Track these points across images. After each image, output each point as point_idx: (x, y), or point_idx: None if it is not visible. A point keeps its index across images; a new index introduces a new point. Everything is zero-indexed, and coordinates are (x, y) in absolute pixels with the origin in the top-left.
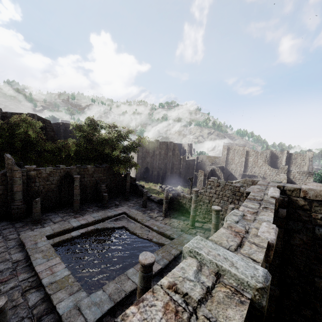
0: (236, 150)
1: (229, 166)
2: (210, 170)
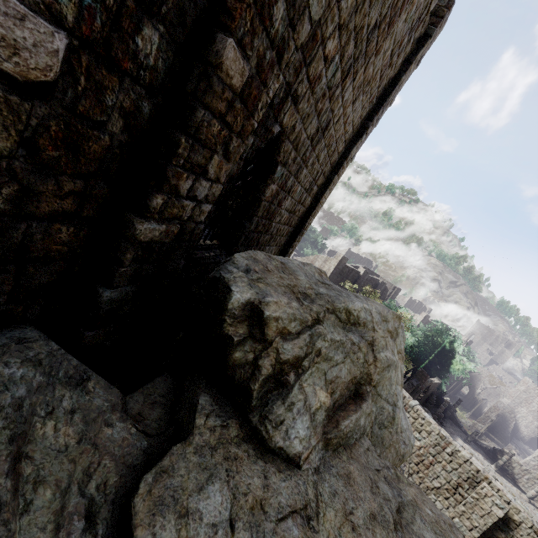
0: None
1: (516, 405)
2: (501, 407)
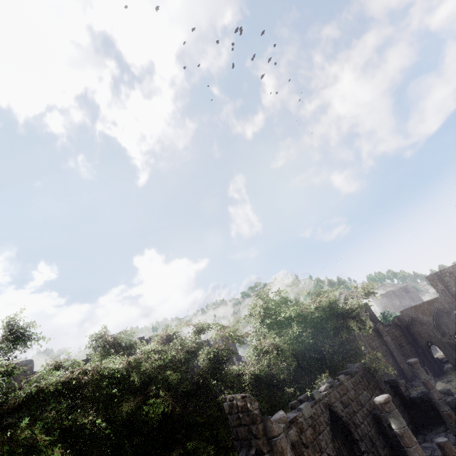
0: (454, 273)
1: None
2: None
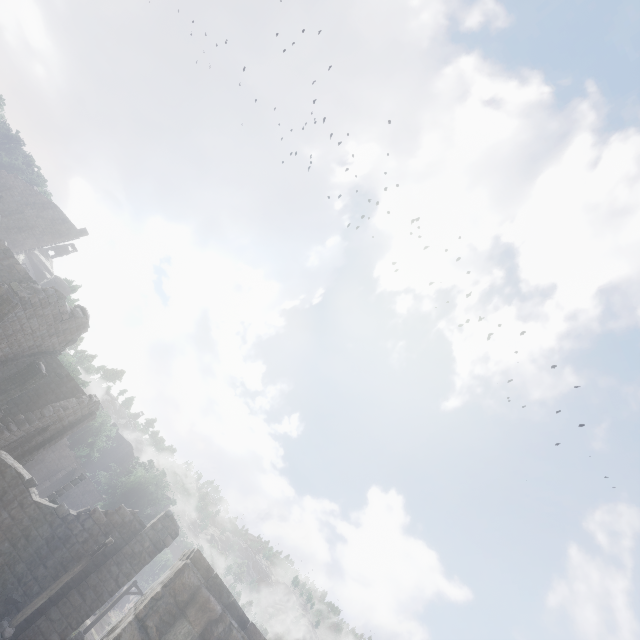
0: None
1: None
2: None
